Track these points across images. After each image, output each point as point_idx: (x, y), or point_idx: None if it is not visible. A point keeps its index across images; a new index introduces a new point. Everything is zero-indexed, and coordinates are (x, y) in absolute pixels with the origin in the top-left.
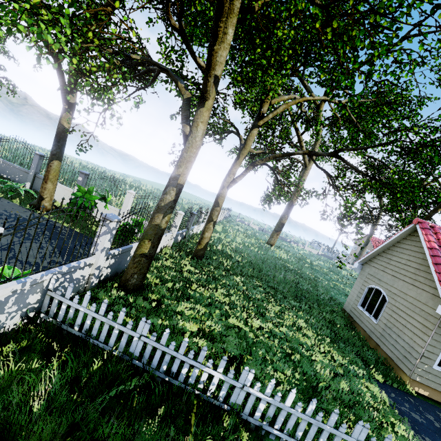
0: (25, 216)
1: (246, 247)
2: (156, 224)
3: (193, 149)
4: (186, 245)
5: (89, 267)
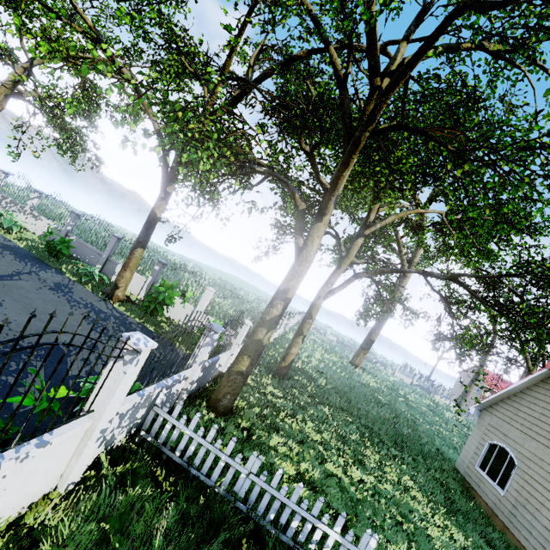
0: (99, 307)
1: (327, 367)
2: (258, 340)
3: (306, 263)
4: (262, 358)
5: (185, 380)
